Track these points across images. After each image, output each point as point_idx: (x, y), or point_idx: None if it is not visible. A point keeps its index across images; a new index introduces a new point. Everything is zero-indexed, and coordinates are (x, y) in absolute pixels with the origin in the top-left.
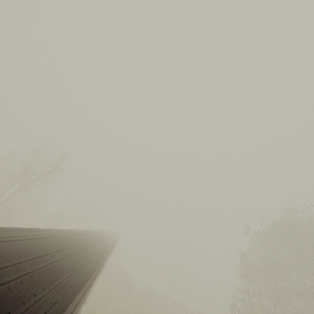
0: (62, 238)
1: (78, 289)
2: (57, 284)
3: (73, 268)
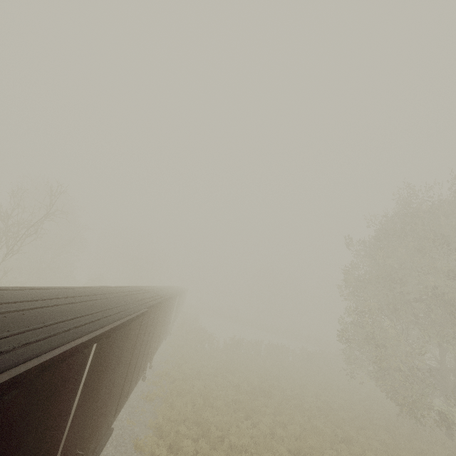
0: (72, 290)
1: (85, 331)
2: (38, 327)
3: (83, 313)
